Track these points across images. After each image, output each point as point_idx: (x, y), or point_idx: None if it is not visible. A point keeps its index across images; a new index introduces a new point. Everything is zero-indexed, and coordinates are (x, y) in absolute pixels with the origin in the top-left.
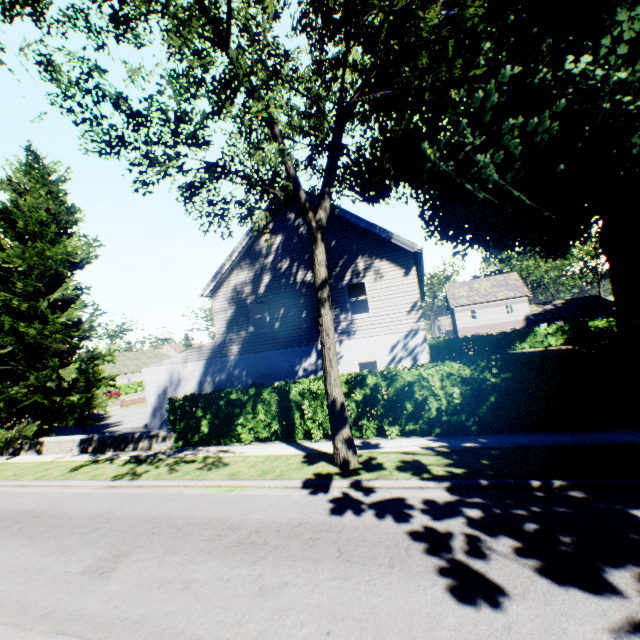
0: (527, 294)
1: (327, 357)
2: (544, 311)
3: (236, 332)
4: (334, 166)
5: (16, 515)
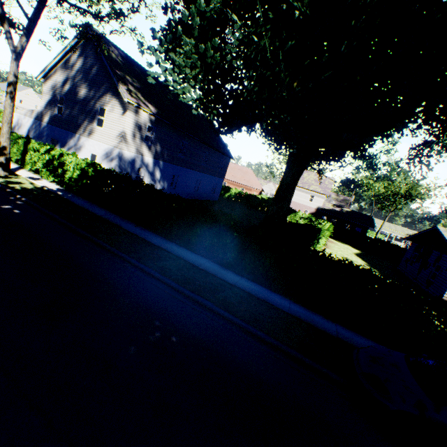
0: (327, 194)
1: (3, 122)
2: (331, 210)
3: (49, 110)
4: (34, 18)
5: None
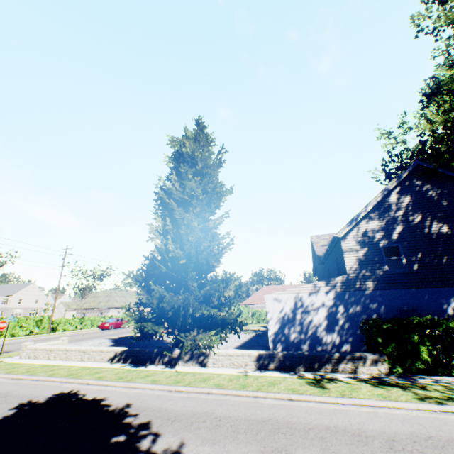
0: None
1: None
2: None
3: (369, 269)
4: None
5: (424, 440)
